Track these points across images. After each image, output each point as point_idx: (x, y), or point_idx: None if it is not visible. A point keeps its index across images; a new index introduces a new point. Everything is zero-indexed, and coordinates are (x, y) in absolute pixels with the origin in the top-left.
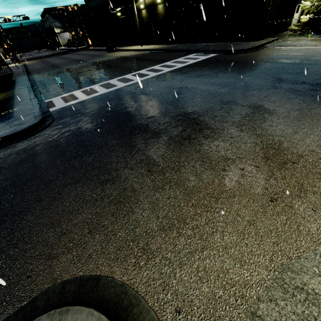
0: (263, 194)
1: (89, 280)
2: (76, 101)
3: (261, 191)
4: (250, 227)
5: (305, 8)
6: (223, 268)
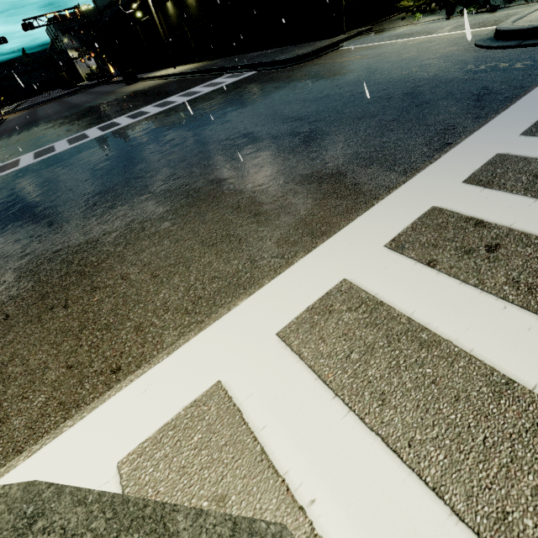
0: None
1: None
2: None
3: None
4: None
5: None
6: None
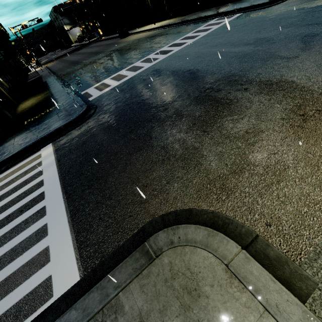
0: None
1: (182, 212)
2: (109, 87)
3: None
4: None
5: None
6: (303, 192)
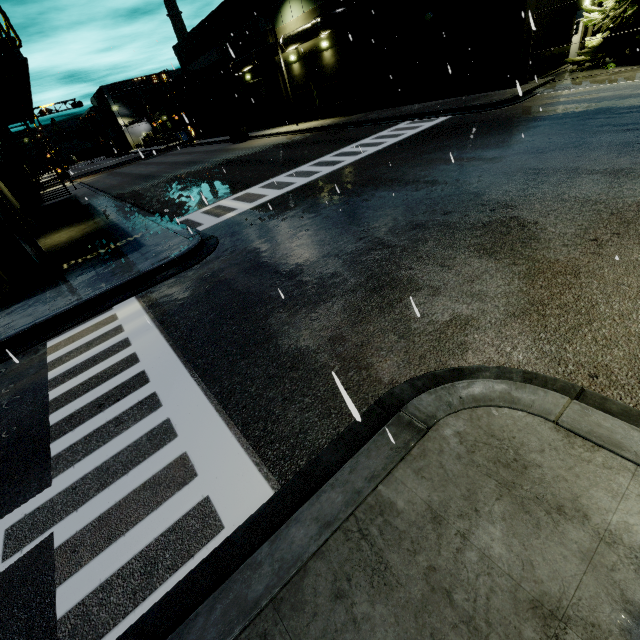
0: None
1: (445, 372)
2: (235, 212)
3: (639, 256)
4: None
5: (591, 24)
6: (631, 332)
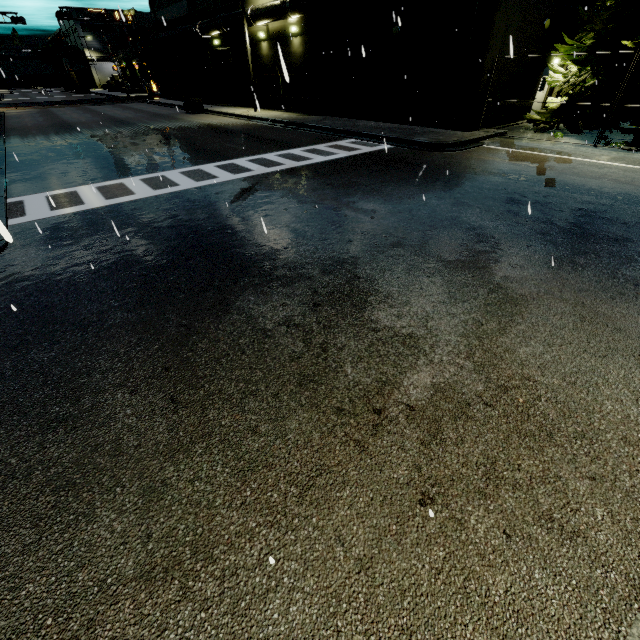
0: (407, 482)
1: None
2: (77, 208)
3: (406, 474)
4: (358, 578)
5: (554, 84)
6: None
